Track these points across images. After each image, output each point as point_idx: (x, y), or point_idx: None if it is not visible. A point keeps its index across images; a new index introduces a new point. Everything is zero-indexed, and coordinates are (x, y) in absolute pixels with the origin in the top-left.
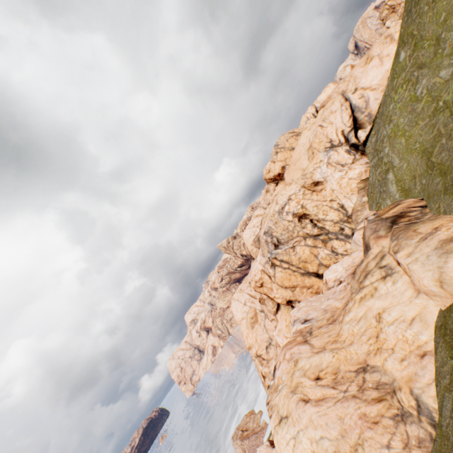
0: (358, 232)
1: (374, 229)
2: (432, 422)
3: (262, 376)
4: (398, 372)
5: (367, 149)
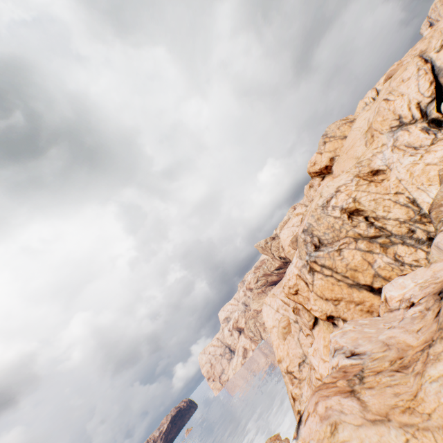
0: None
1: None
2: None
3: (291, 398)
4: None
5: None
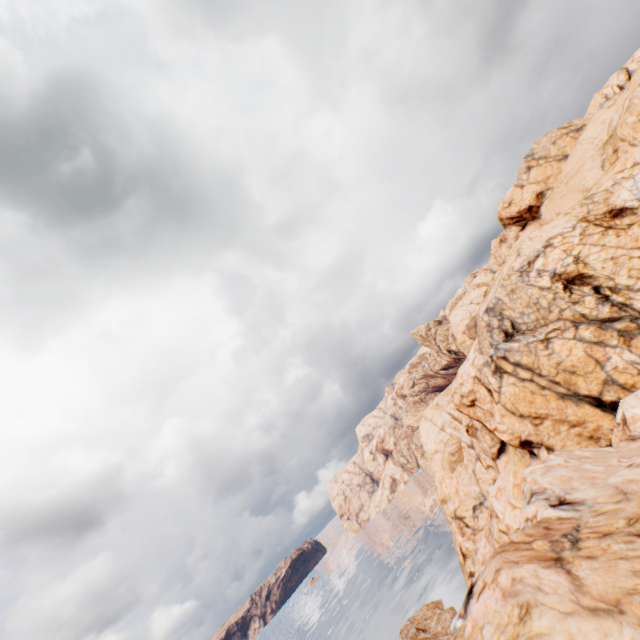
0: None
1: None
2: None
3: (460, 554)
4: None
5: None
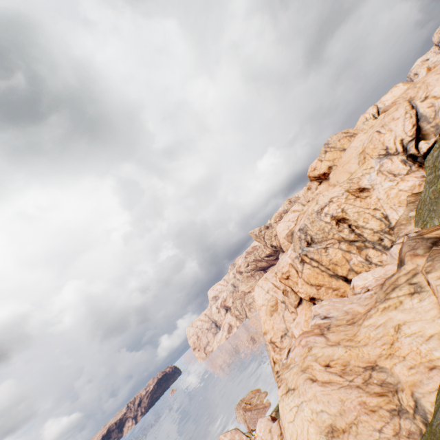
0: (396, 246)
1: (413, 247)
2: (424, 421)
3: (272, 361)
4: (404, 377)
5: (426, 162)
